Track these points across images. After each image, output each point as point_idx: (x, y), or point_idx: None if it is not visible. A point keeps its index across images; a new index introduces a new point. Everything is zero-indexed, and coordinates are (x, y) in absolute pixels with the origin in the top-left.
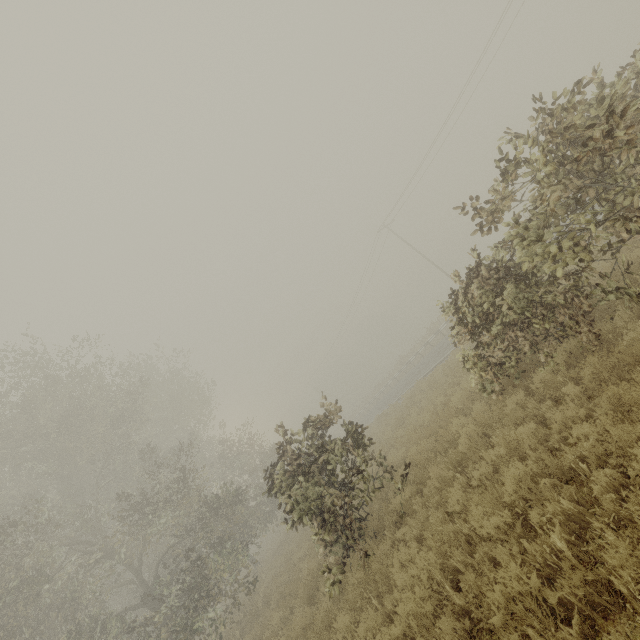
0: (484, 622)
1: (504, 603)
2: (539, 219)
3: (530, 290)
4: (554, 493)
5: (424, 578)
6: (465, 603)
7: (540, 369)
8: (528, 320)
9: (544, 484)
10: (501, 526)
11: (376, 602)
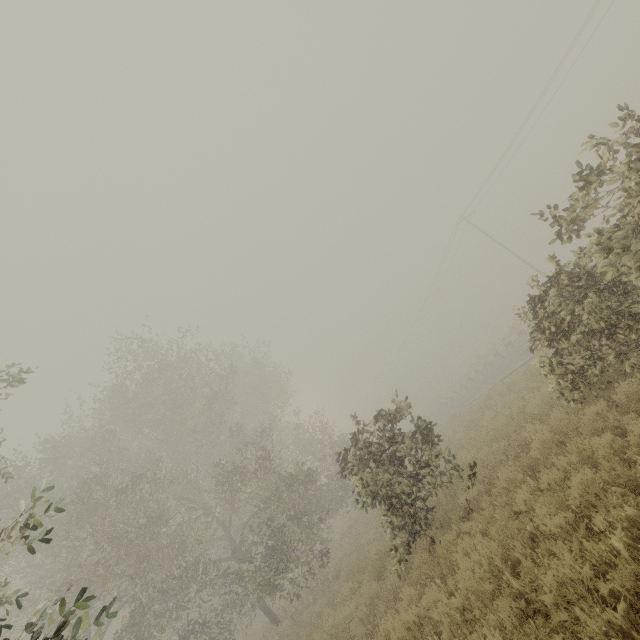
0: (539, 604)
1: (556, 586)
2: (626, 227)
3: (617, 298)
4: (621, 501)
5: (485, 563)
6: (522, 588)
7: (626, 380)
8: (614, 329)
9: (613, 493)
10: (564, 526)
11: (439, 581)
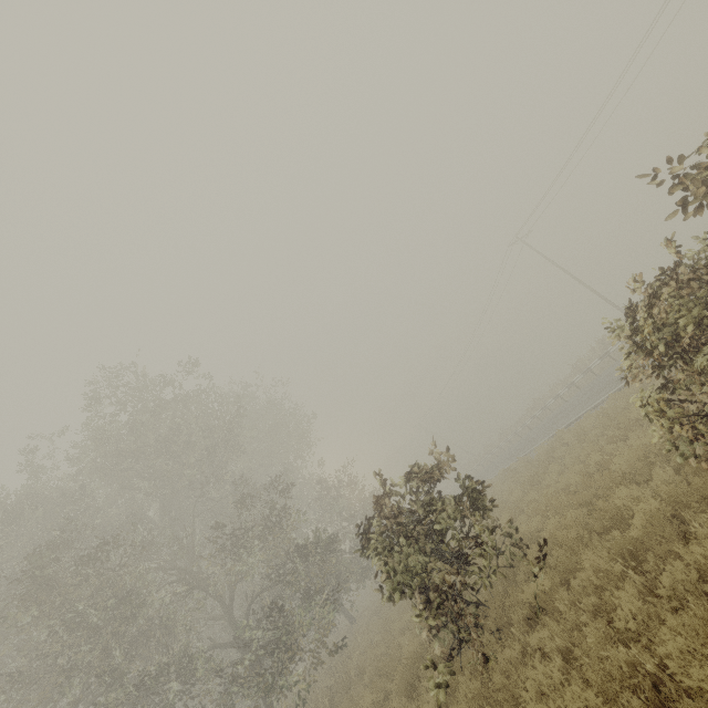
0: None
1: None
2: None
3: None
4: None
5: None
6: None
7: None
8: None
9: None
10: None
11: None
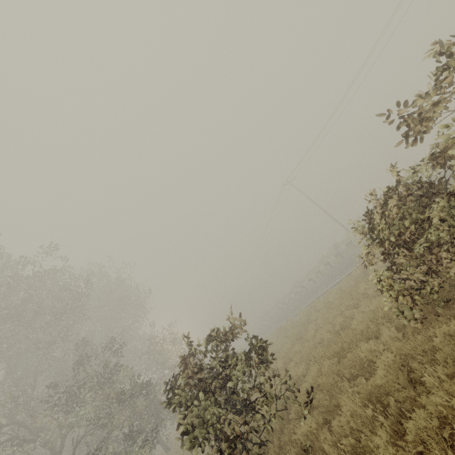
0: None
1: None
2: None
3: None
4: None
5: None
6: None
7: None
8: None
9: None
10: None
11: None
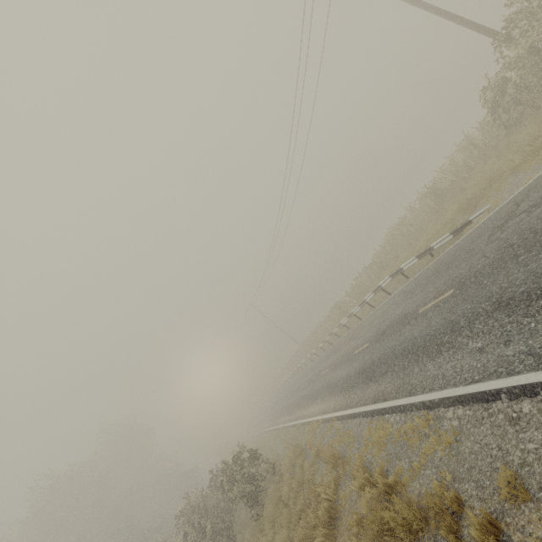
0: None
1: None
2: None
3: None
4: None
5: None
6: None
7: None
8: None
9: None
10: None
11: None
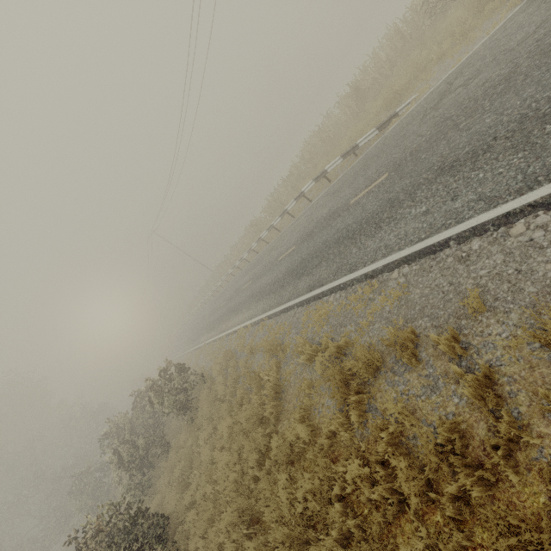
0: None
1: None
2: None
3: None
4: None
5: None
6: None
7: None
8: None
9: None
10: None
11: None
